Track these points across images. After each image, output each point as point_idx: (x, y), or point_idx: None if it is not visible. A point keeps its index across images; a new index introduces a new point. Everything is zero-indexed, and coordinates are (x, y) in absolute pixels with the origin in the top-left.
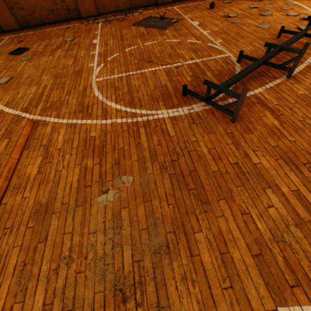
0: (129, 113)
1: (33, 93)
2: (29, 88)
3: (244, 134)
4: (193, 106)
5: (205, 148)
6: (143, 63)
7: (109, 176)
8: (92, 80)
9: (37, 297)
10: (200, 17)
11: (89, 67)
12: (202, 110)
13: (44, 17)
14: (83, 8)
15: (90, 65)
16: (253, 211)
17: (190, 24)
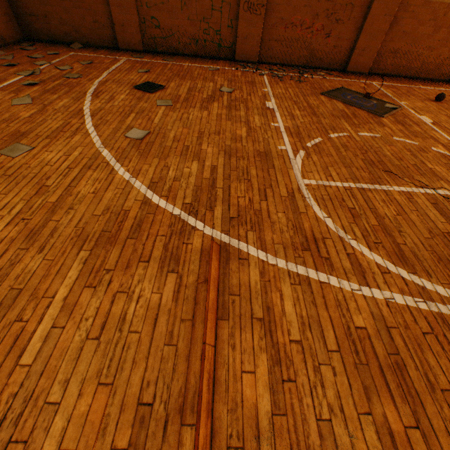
0: (411, 285)
1: (194, 174)
2: (185, 162)
3: None
4: None
5: None
6: (377, 171)
7: None
8: (297, 179)
9: None
10: (427, 110)
11: (280, 150)
12: None
13: (182, 45)
14: (241, 48)
15: (279, 147)
16: None
17: (417, 118)
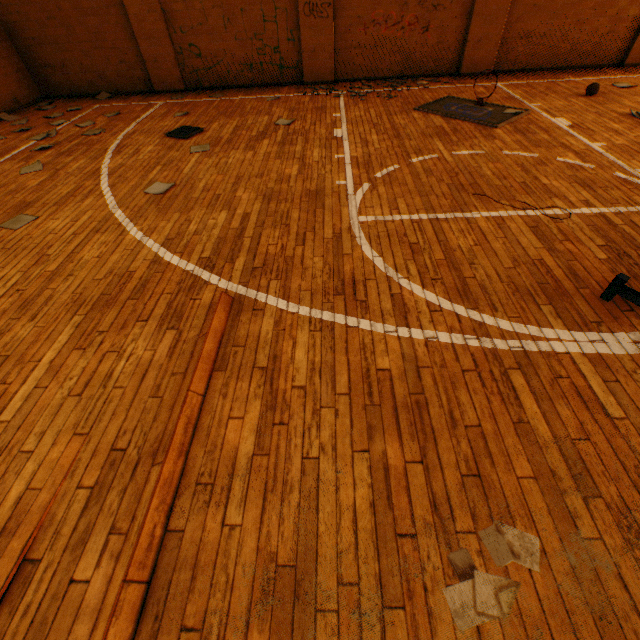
0: (466, 322)
1: (220, 225)
2: (212, 213)
3: None
4: None
5: None
6: (464, 197)
7: (461, 515)
8: (350, 218)
9: None
10: (569, 110)
11: (337, 186)
12: None
13: (233, 74)
14: (310, 65)
15: (337, 182)
16: None
17: (549, 122)
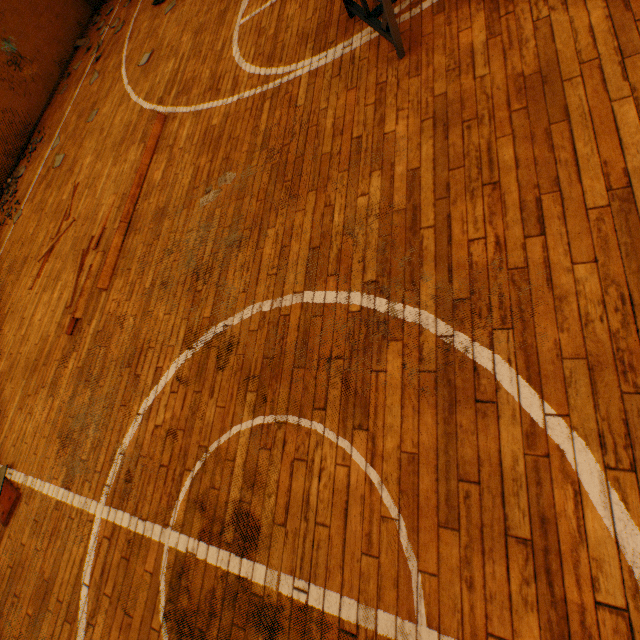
0: (262, 79)
1: (170, 72)
2: (168, 64)
3: (404, 80)
4: (354, 39)
5: (331, 120)
6: None
7: (216, 175)
8: (236, 25)
9: (150, 276)
10: None
11: None
12: (365, 44)
13: None
14: None
15: None
16: (340, 203)
17: None
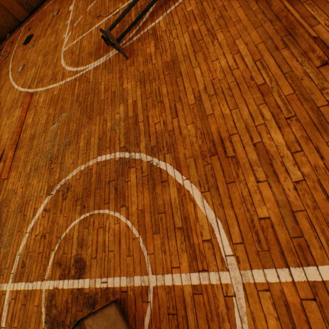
0: (74, 72)
1: (33, 73)
2: (32, 70)
3: (129, 67)
4: (110, 53)
5: (103, 86)
6: (94, 21)
7: (57, 116)
8: (62, 51)
9: (29, 167)
10: None
11: (63, 39)
12: (114, 55)
13: None
14: None
15: (63, 37)
16: (109, 118)
17: None
